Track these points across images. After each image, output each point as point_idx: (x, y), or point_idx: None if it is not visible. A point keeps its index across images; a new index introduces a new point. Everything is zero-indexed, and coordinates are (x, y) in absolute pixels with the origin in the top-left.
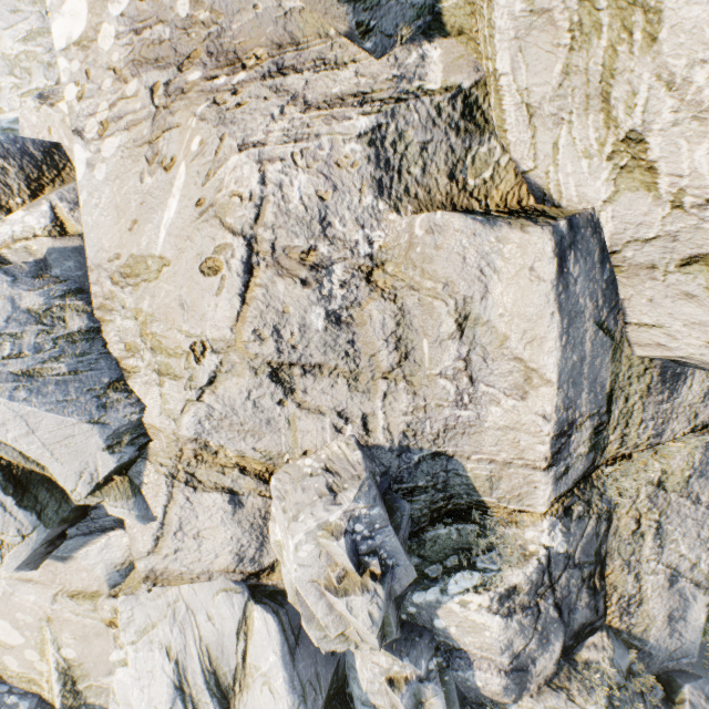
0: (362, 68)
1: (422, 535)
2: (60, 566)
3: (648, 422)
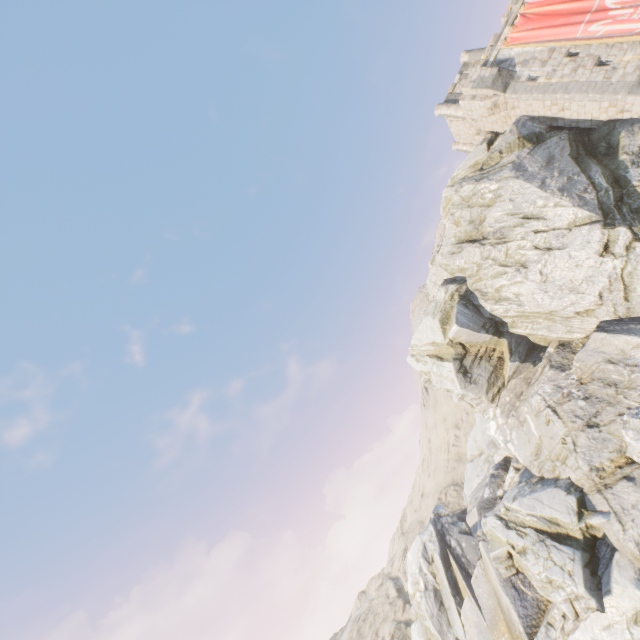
0: (540, 365)
1: None
2: (611, 599)
3: None
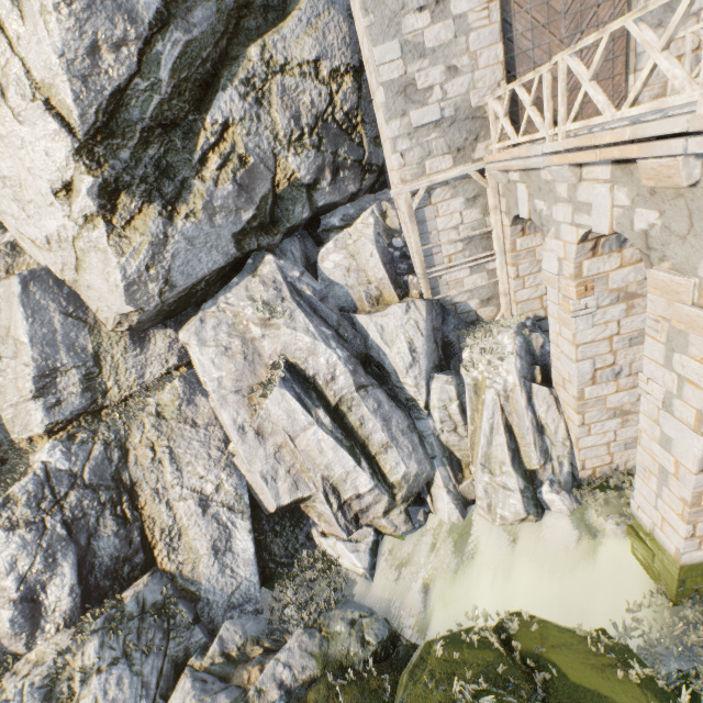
0: None
1: None
2: None
3: (132, 369)
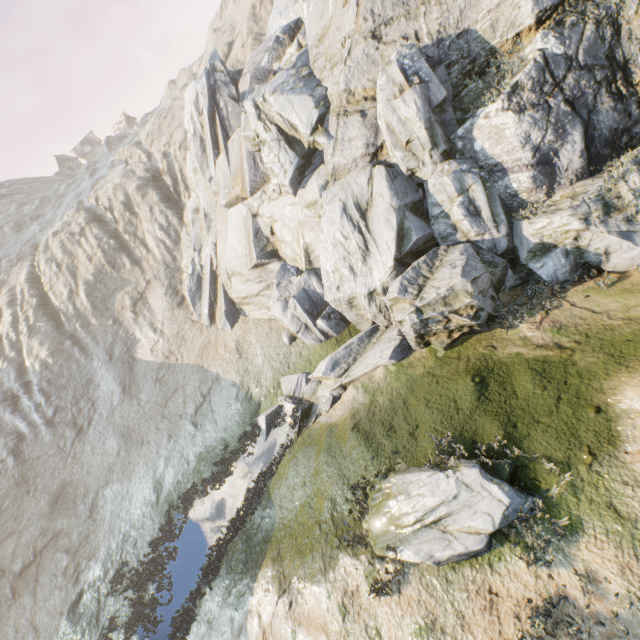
0: None
1: (460, 95)
2: (303, 192)
3: None
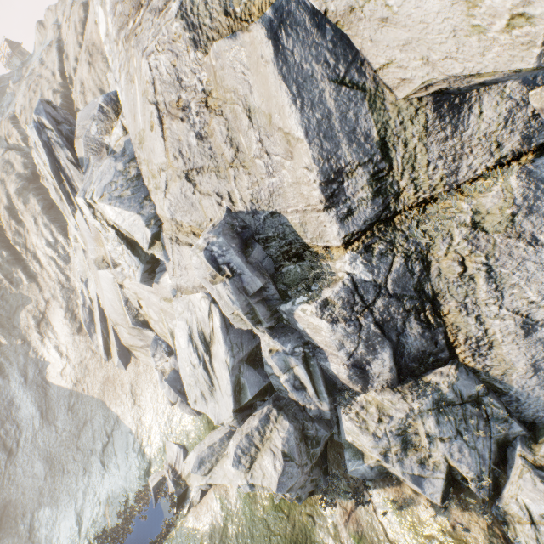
0: None
1: (281, 270)
2: (158, 286)
3: (437, 163)
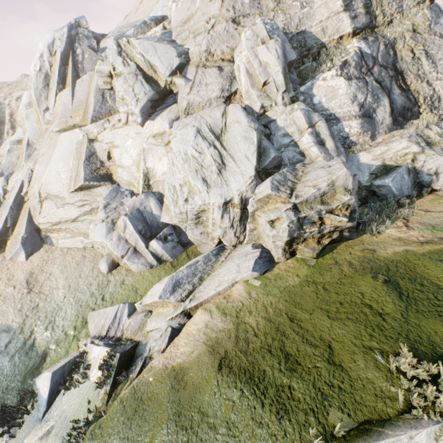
0: None
1: (299, 68)
2: (152, 123)
3: (392, 3)
